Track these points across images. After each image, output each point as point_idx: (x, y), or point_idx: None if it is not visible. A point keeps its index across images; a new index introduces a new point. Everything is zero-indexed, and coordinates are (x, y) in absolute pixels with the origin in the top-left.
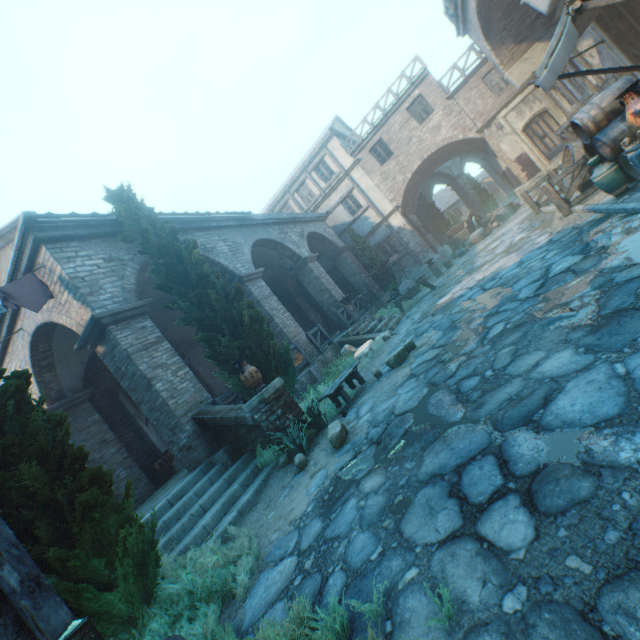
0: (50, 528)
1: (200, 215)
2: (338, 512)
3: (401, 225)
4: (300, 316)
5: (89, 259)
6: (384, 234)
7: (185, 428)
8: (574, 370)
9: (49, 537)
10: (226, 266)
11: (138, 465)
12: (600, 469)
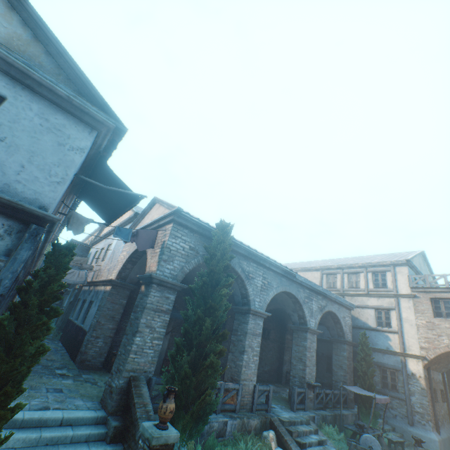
0: None
1: (263, 255)
2: None
3: (416, 373)
4: (279, 347)
5: (184, 242)
6: (394, 363)
7: (120, 379)
8: None
9: None
10: (249, 294)
11: (110, 346)
12: None
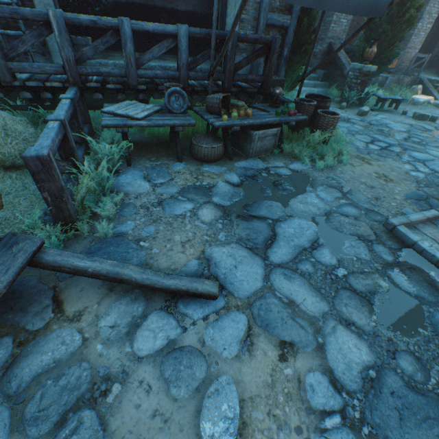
0: (293, 47)
1: None
2: (343, 123)
3: None
4: (438, 28)
5: None
6: None
7: (323, 45)
8: (432, 155)
9: (291, 49)
10: None
11: None
12: (398, 156)
